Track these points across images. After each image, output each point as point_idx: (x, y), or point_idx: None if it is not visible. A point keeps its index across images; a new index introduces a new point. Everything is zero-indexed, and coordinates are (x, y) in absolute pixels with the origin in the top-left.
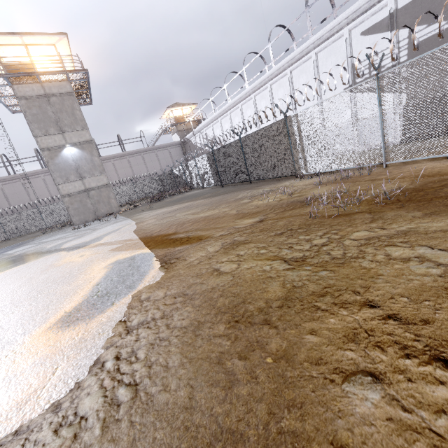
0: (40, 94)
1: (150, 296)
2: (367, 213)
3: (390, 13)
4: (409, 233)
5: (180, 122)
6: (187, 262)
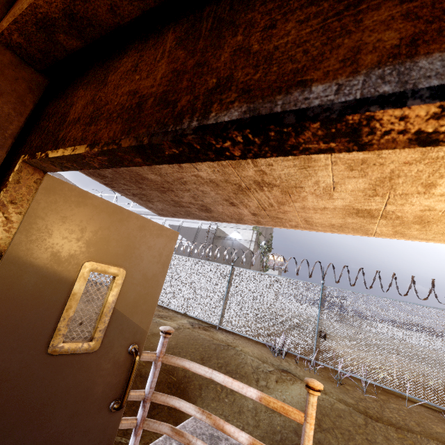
0: None
1: None
2: None
3: (179, 225)
4: None
5: None
6: None
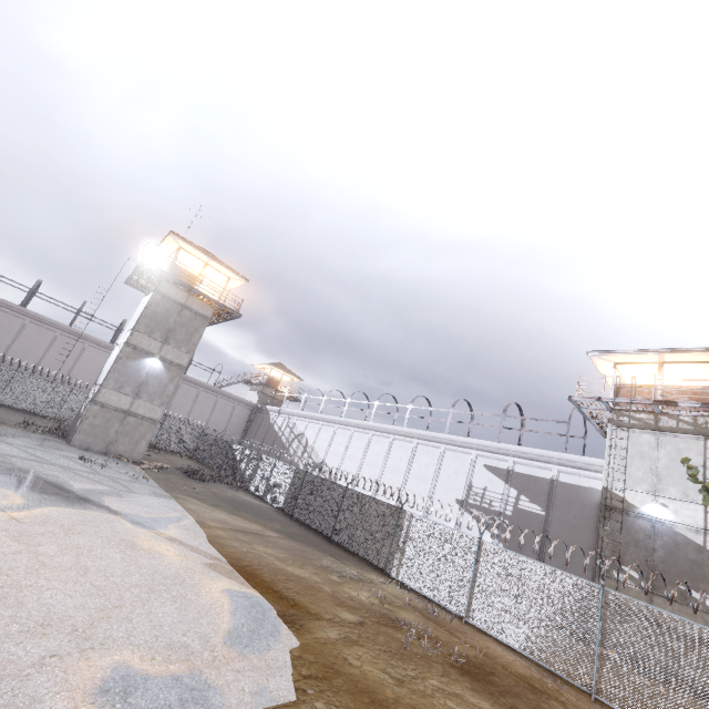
0: (180, 301)
1: (301, 654)
2: (441, 667)
3: (508, 469)
4: (459, 695)
5: (272, 387)
6: (313, 635)
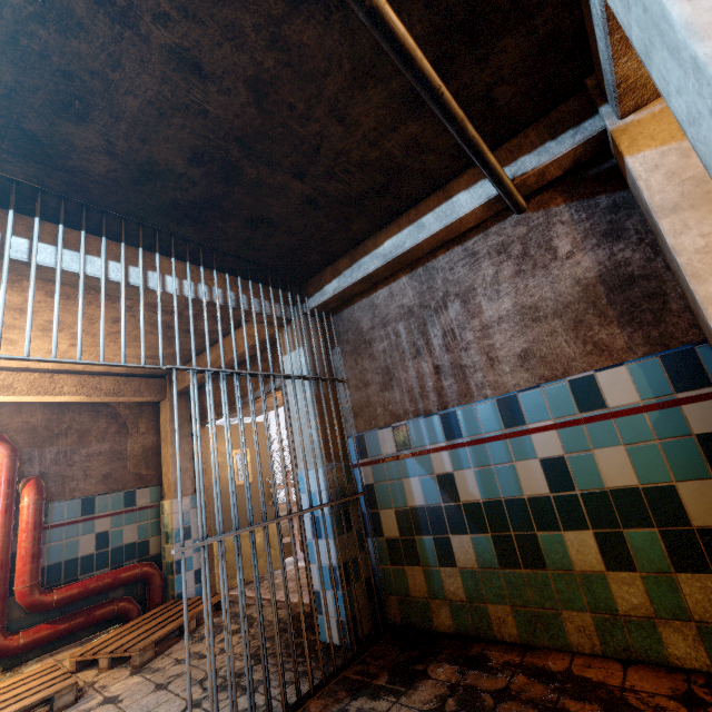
0: None
1: None
2: None
3: None
4: None
5: None
6: None
